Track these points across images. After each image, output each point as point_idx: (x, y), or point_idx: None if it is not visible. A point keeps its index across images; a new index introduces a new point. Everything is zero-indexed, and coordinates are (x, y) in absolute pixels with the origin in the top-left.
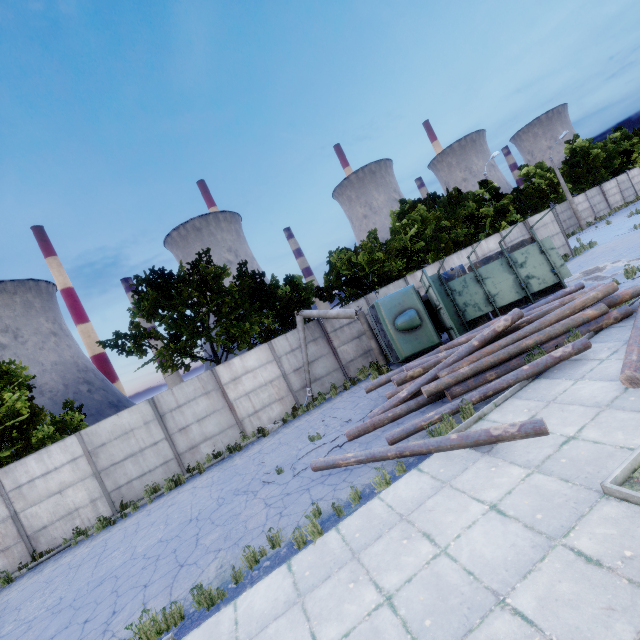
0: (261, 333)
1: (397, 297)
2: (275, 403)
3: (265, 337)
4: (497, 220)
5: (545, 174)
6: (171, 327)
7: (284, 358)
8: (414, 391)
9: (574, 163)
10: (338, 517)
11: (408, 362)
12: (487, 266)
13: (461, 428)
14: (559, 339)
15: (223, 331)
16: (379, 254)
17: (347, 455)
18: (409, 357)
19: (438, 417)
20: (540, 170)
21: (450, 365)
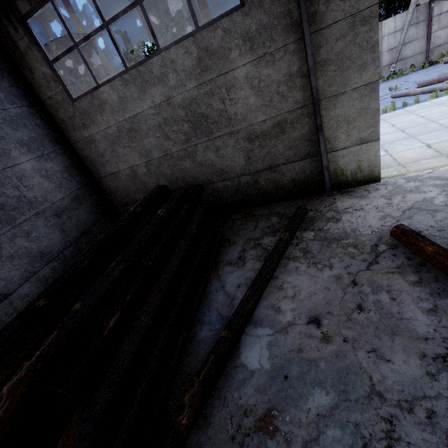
0: None
1: None
2: None
3: None
4: None
5: None
6: None
7: (385, 38)
8: None
9: None
10: (404, 107)
11: None
12: None
13: None
14: None
15: None
16: None
17: (416, 89)
18: None
19: None
20: None
21: None
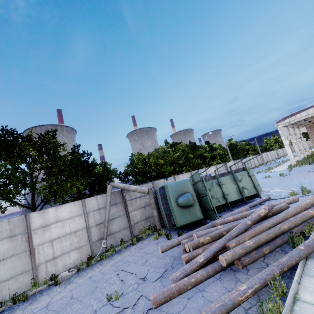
0: (74, 194)
1: (180, 184)
2: (74, 251)
3: (77, 197)
4: (211, 160)
5: (222, 149)
6: (1, 173)
7: (91, 214)
8: (209, 257)
9: (231, 148)
10: None
11: (178, 229)
12: (223, 177)
13: (288, 311)
14: (299, 227)
15: (47, 186)
16: (161, 160)
17: None
18: (183, 225)
19: (251, 291)
20: (220, 147)
21: (234, 237)
